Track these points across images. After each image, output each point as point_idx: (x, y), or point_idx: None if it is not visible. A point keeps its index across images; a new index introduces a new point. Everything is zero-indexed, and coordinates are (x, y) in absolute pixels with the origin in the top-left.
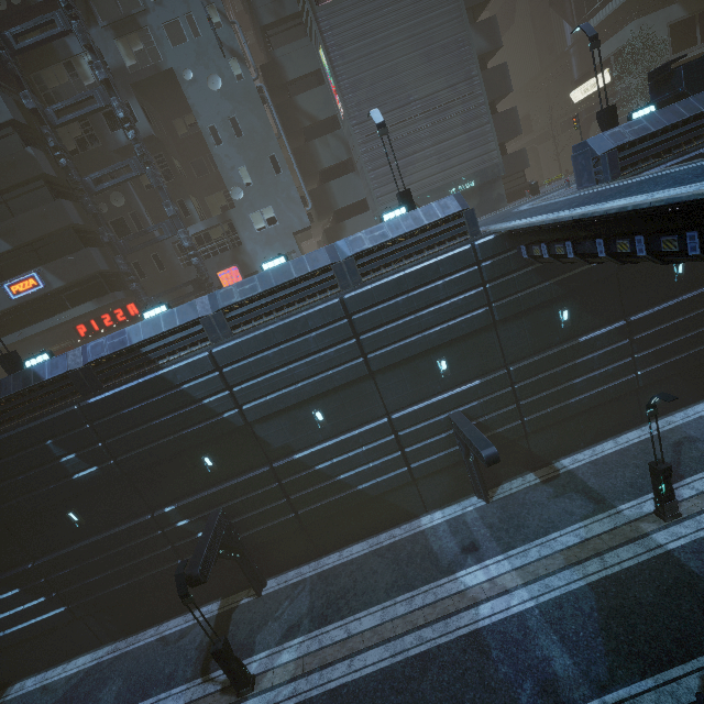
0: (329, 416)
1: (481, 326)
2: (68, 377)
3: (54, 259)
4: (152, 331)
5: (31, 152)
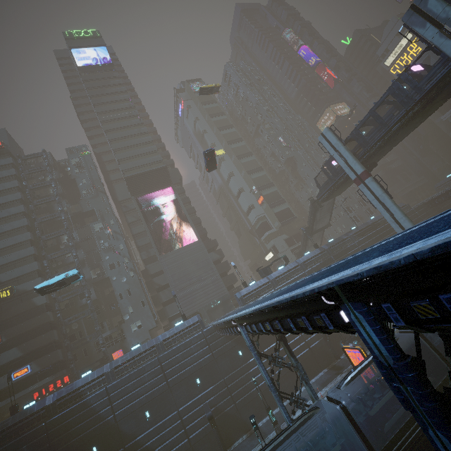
0: (152, 413)
1: (210, 361)
2: (44, 409)
3: (40, 357)
4: (85, 381)
5: (48, 313)
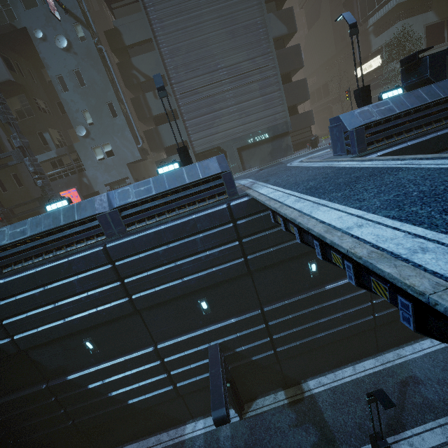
0: (100, 344)
1: (237, 274)
2: None
3: None
4: None
5: None
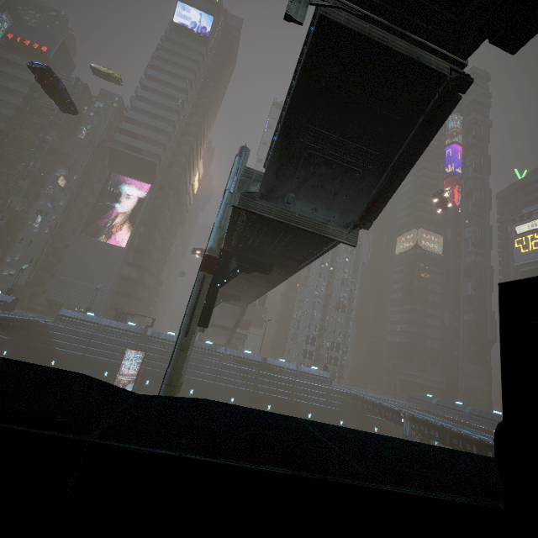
0: None
1: None
2: None
3: None
4: None
5: None
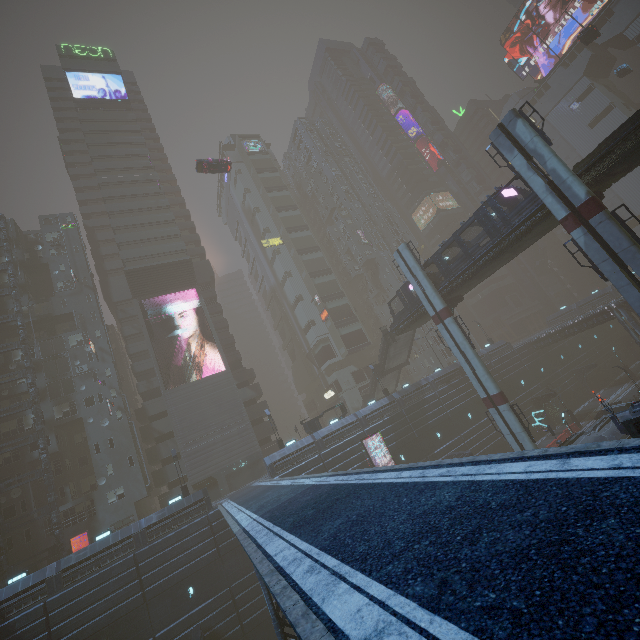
0: None
1: (212, 560)
2: None
3: None
4: (11, 592)
5: None
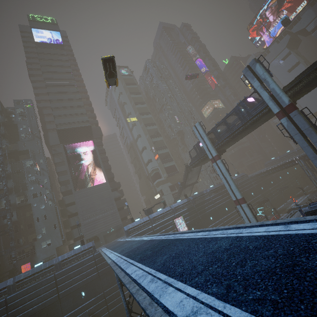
0: None
1: (95, 278)
2: None
3: None
4: None
5: None
